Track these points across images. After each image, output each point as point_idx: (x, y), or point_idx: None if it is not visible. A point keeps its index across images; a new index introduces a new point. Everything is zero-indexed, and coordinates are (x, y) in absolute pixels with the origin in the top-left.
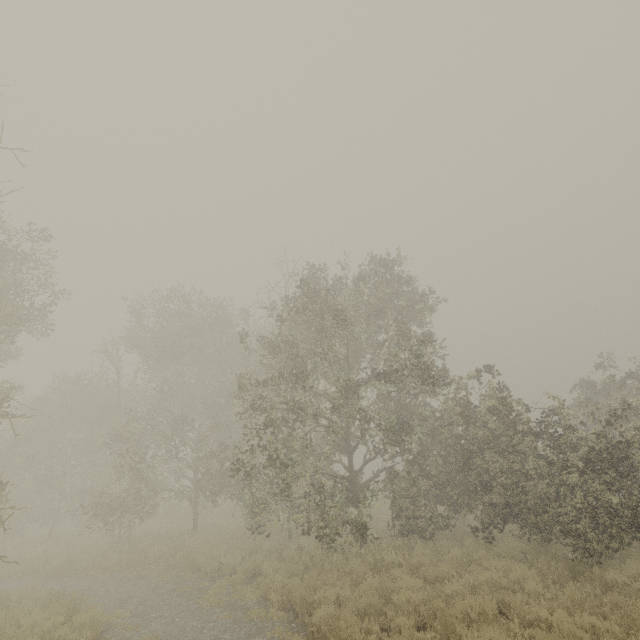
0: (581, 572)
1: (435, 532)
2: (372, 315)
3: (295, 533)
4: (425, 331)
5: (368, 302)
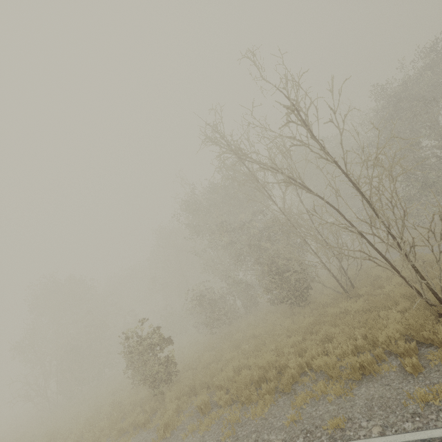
0: None
1: None
2: (441, 85)
3: (437, 221)
4: None
5: (432, 79)
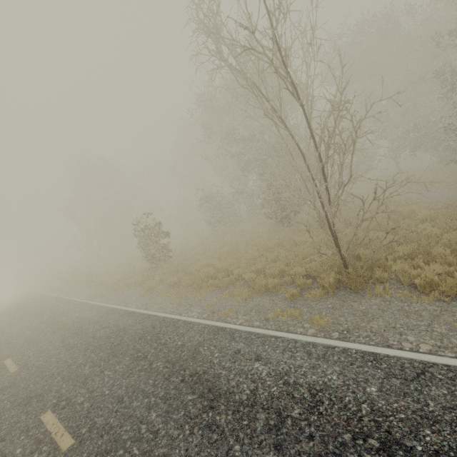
0: None
1: None
2: None
3: None
4: None
5: None
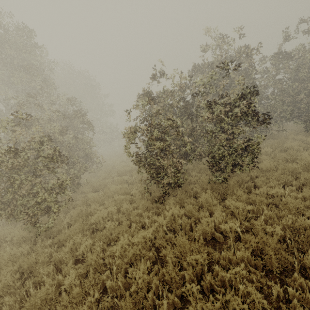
0: (2, 225)
1: (81, 176)
2: None
3: None
4: (12, 64)
5: None
